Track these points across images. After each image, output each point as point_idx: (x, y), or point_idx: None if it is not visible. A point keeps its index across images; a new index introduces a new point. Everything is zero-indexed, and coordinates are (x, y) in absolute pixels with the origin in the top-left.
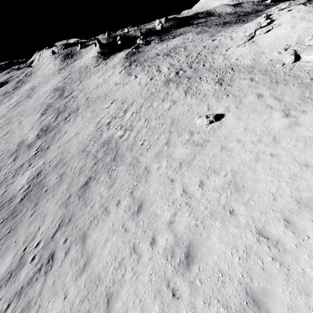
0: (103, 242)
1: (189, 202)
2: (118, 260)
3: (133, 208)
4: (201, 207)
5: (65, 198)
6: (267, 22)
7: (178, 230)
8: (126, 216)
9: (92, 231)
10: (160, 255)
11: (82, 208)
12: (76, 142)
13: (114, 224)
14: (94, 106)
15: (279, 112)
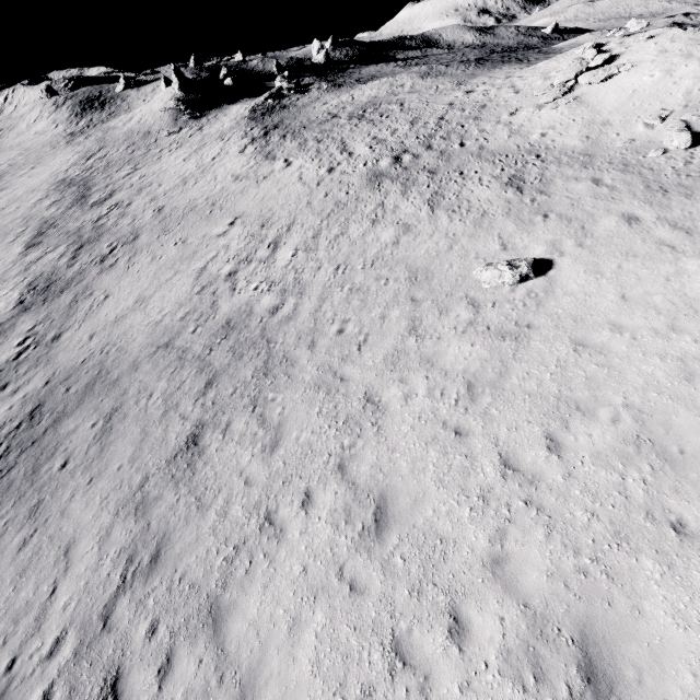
0: (285, 629)
1: (532, 497)
2: (354, 694)
3: (361, 516)
4: (577, 513)
5: (130, 486)
6: (603, 58)
7: (529, 585)
8: (345, 543)
9: (238, 592)
10: (495, 673)
11: (193, 516)
12: (143, 323)
13: (310, 569)
14: (182, 231)
15: (697, 259)
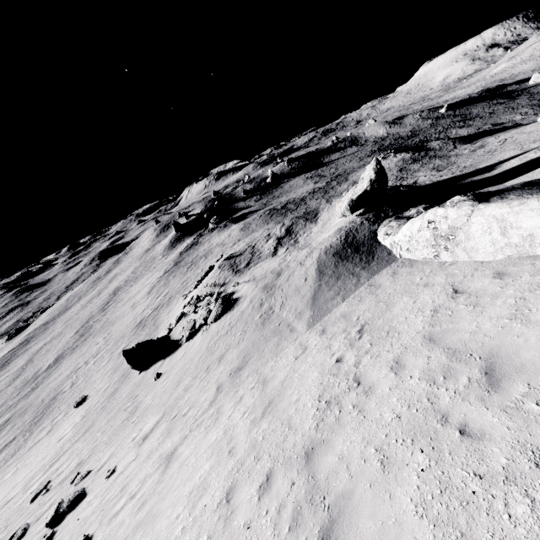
0: None
1: None
2: None
3: None
4: None
5: None
6: (201, 276)
7: None
8: None
9: None
10: None
11: None
12: (50, 387)
13: None
14: (96, 337)
15: (81, 418)
